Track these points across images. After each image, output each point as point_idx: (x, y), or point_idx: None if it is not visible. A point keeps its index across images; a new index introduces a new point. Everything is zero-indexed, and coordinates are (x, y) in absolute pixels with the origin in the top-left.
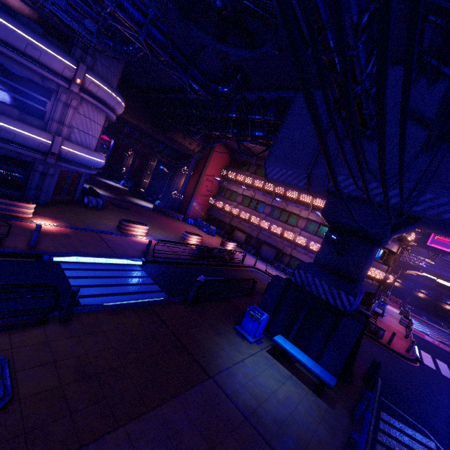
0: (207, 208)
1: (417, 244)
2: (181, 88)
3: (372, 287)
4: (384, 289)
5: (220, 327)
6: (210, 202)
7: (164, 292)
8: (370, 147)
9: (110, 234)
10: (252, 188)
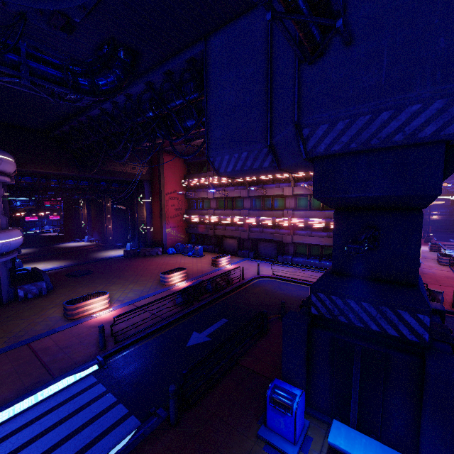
0: (185, 228)
1: None
2: (78, 108)
3: None
4: None
5: (234, 451)
6: (184, 220)
7: (133, 415)
8: (350, 55)
9: (51, 334)
10: (221, 186)
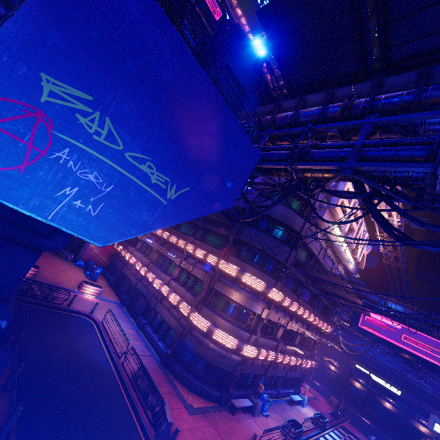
0: (111, 253)
1: (349, 325)
2: None
3: (225, 360)
4: (303, 381)
5: None
6: (115, 247)
7: None
8: None
9: None
10: (152, 234)
